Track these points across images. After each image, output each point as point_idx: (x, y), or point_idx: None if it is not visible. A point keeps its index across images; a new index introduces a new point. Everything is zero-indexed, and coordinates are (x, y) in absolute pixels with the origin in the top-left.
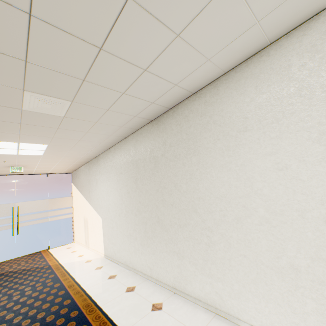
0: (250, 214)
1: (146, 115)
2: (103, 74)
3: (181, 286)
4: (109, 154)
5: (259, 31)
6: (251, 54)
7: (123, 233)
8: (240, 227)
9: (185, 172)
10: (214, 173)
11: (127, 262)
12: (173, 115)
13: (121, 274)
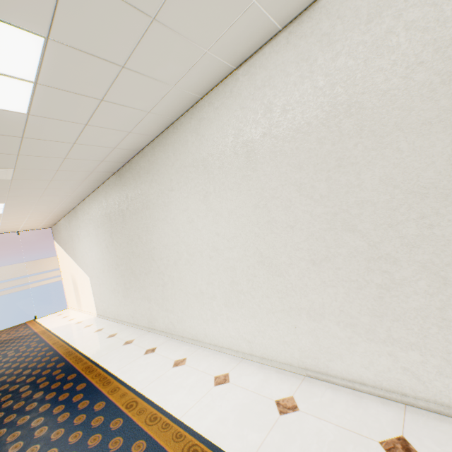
0: (181, 257)
1: (105, 170)
2: (35, 149)
3: (153, 325)
4: (85, 206)
5: (156, 115)
6: (167, 125)
7: (108, 288)
8: (177, 269)
9: (144, 225)
10: (160, 226)
11: (116, 316)
12: (130, 170)
13: (109, 327)
